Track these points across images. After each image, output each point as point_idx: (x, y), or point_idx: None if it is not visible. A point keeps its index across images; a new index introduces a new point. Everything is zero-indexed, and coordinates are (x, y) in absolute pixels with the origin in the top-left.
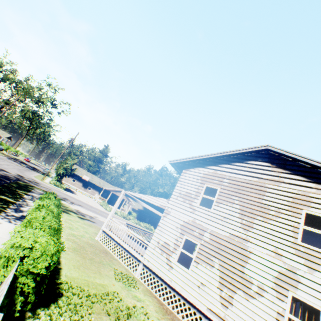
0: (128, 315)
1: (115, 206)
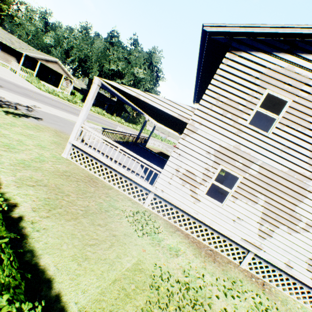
0: (199, 308)
1: (87, 107)
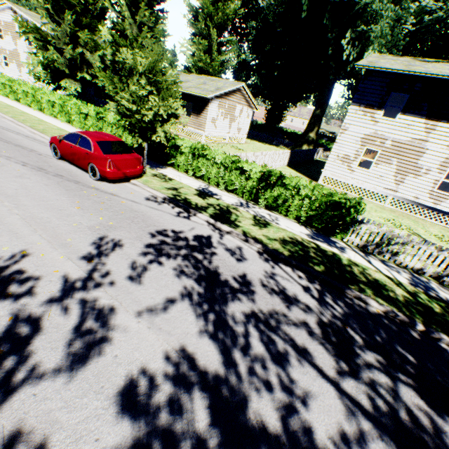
0: None
1: None
